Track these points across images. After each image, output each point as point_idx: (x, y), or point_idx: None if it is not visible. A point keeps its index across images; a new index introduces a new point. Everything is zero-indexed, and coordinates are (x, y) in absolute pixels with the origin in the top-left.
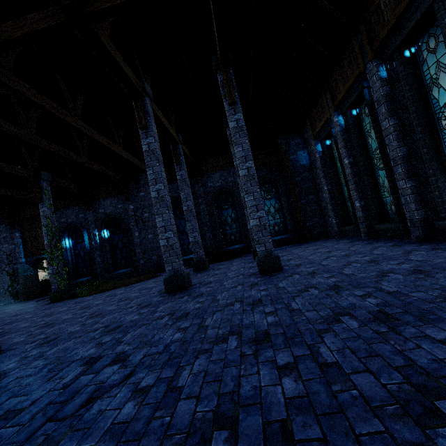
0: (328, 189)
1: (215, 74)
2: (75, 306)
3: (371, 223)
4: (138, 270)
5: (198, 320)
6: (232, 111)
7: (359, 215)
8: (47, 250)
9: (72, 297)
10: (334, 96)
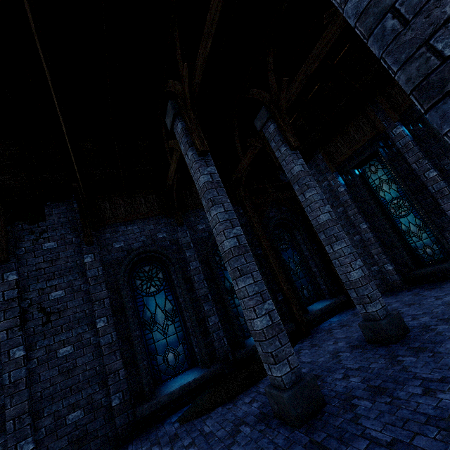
0: (369, 227)
1: None
2: None
3: None
4: None
5: None
6: None
7: None
8: None
9: None
10: (394, 104)
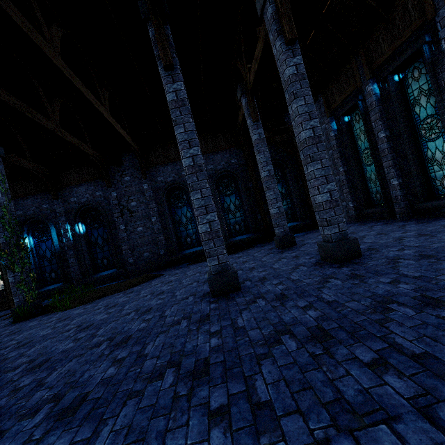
0: (344, 171)
1: (263, 4)
2: (65, 326)
3: (409, 202)
4: (126, 271)
5: (379, 343)
6: (290, 53)
7: (396, 194)
8: (3, 251)
9: (47, 312)
10: (370, 60)
